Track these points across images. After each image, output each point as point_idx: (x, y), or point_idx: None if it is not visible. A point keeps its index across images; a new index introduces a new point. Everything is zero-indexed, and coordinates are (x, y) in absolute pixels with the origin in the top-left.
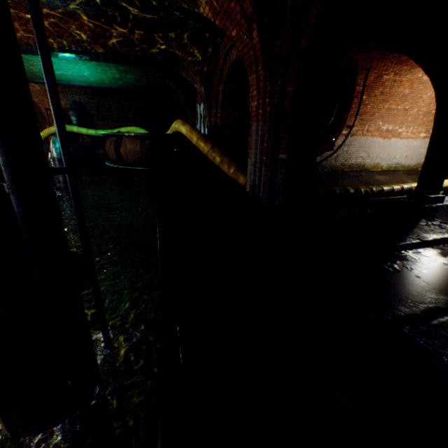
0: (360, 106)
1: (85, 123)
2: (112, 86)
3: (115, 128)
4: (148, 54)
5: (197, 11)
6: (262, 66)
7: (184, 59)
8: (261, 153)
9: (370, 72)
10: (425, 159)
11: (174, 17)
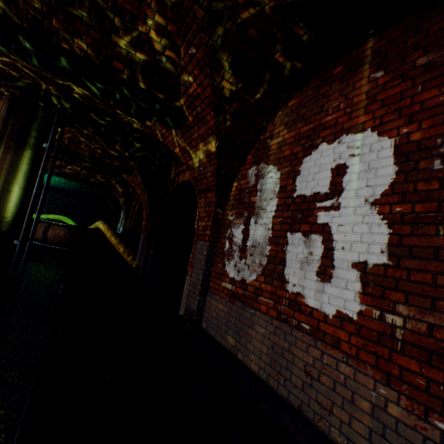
0: None
1: None
2: (55, 185)
3: (43, 212)
4: (92, 180)
5: (125, 177)
6: (148, 209)
7: (116, 188)
8: (143, 249)
9: None
10: None
11: (113, 172)
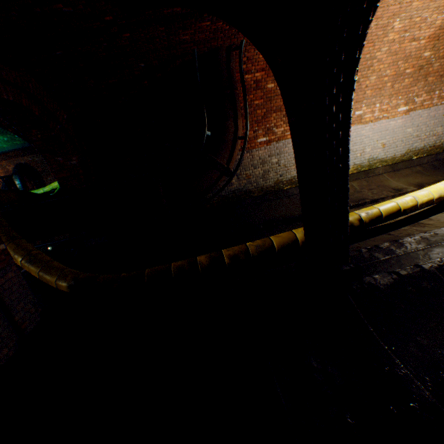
0: (246, 105)
1: (35, 182)
2: (13, 148)
3: None
4: None
5: None
6: None
7: None
8: None
9: (251, 49)
10: (301, 197)
11: None
